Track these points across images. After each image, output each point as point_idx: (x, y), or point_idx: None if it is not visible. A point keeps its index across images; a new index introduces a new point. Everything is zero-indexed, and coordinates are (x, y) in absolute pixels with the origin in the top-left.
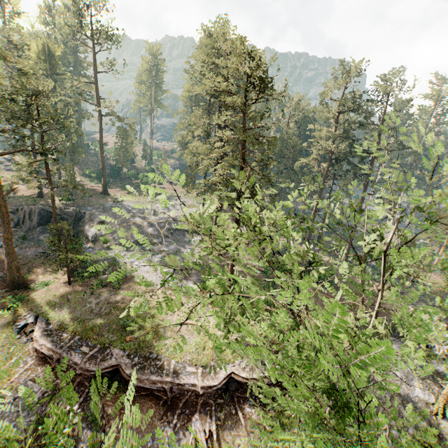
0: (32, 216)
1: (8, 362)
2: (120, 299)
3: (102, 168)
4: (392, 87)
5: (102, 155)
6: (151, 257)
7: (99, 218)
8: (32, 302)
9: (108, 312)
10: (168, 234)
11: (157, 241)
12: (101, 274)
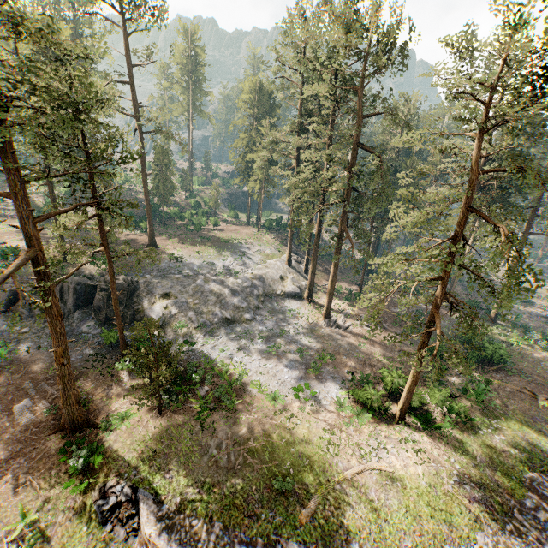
0: (64, 296)
1: None
2: (247, 433)
3: (148, 210)
4: None
5: (147, 192)
6: (252, 344)
7: (160, 289)
8: (115, 457)
9: (242, 463)
10: (258, 304)
11: (248, 316)
12: (197, 386)
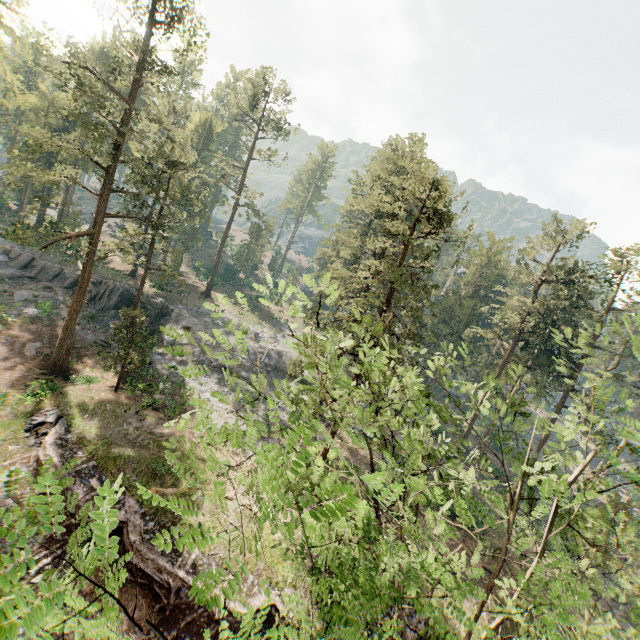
0: (112, 295)
1: (0, 463)
2: (166, 434)
3: (215, 264)
4: (629, 267)
5: (221, 249)
6: (229, 393)
7: (186, 322)
8: (64, 396)
9: (144, 445)
10: (263, 371)
11: (245, 374)
12: (158, 392)
